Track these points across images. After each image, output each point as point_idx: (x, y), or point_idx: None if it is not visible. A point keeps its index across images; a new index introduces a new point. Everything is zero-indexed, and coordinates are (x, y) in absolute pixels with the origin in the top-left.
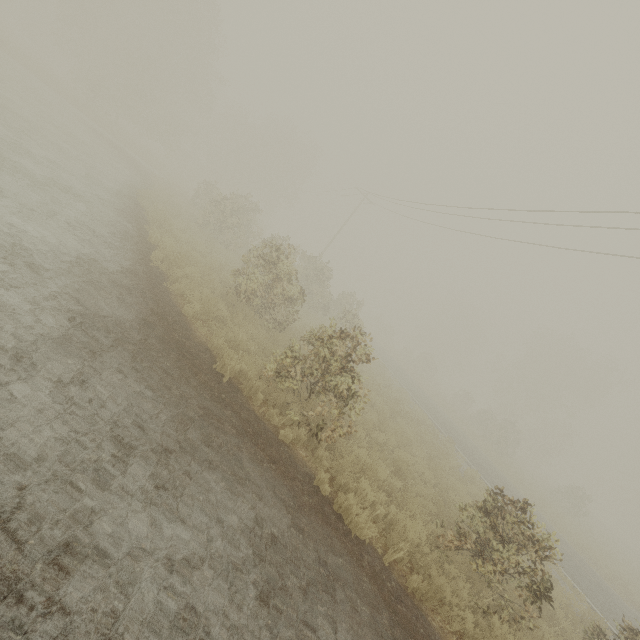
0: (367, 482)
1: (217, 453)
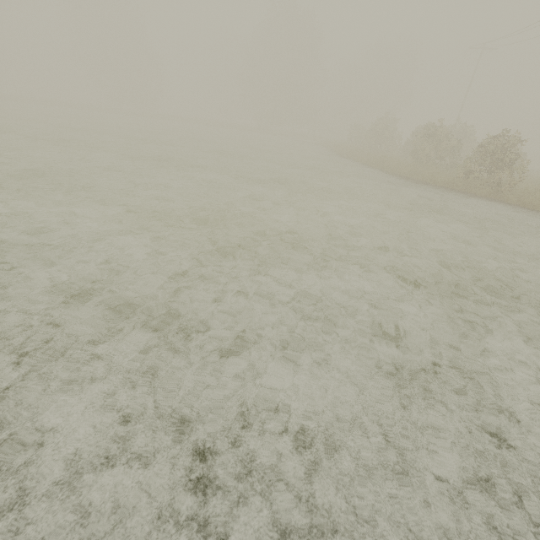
0: (539, 193)
1: (453, 196)
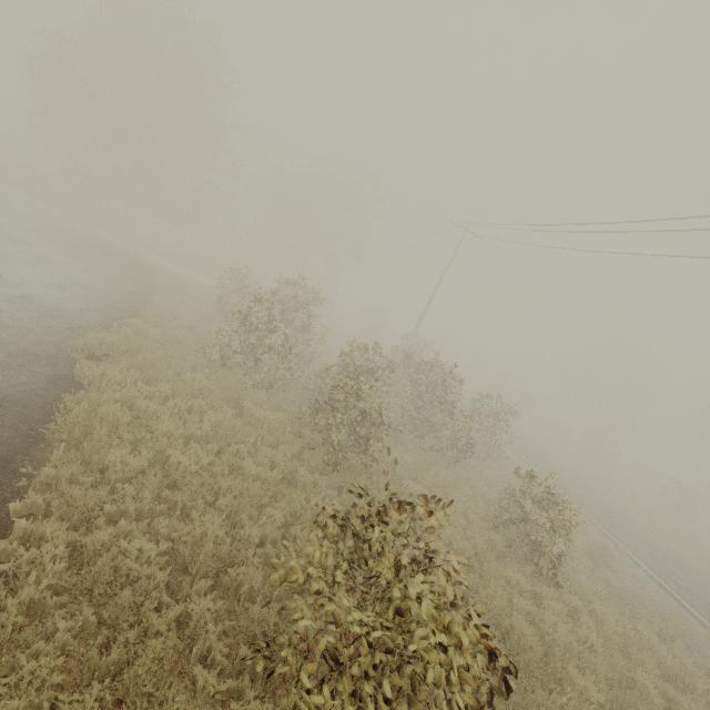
0: None
1: None
